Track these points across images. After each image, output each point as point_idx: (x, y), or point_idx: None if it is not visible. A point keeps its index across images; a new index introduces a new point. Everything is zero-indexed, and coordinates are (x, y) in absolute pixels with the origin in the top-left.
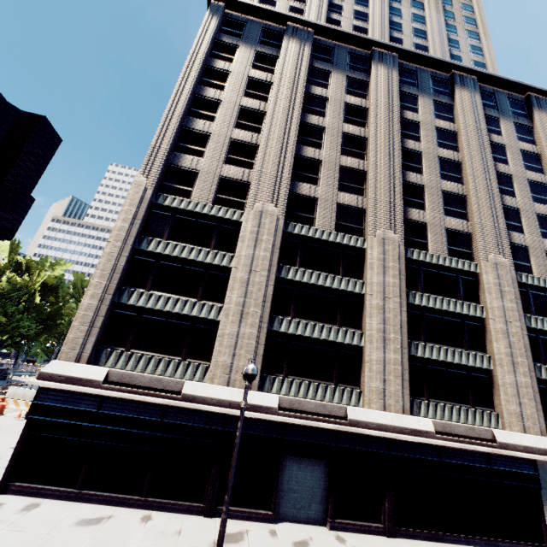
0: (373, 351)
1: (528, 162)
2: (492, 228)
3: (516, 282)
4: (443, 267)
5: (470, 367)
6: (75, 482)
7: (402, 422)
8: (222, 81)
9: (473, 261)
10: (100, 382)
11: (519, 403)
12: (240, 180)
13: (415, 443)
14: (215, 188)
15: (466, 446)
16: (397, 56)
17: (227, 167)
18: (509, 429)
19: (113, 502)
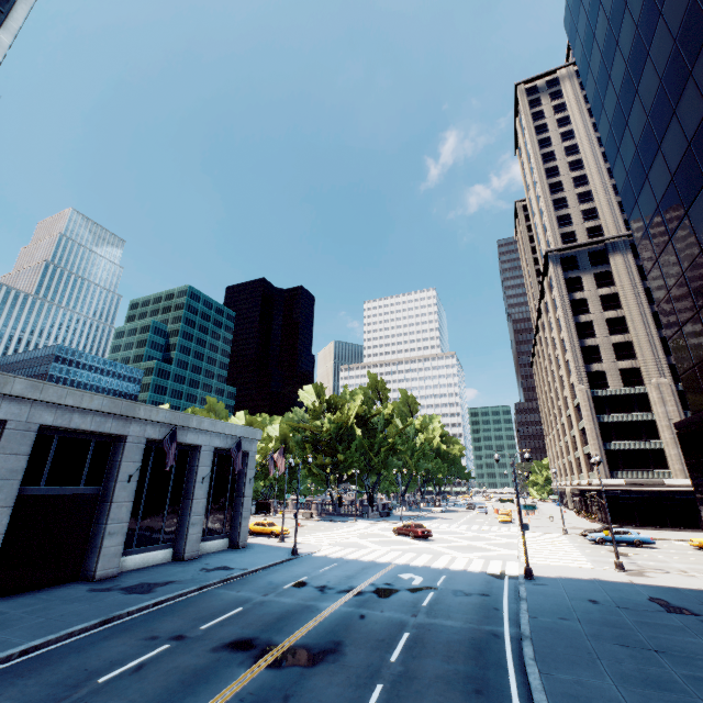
0: None
1: None
2: None
3: None
4: None
5: None
6: (635, 523)
7: None
8: (584, 306)
9: None
10: (624, 484)
11: None
12: (631, 367)
13: None
14: (620, 377)
15: None
16: None
17: (619, 362)
18: None
19: (657, 529)
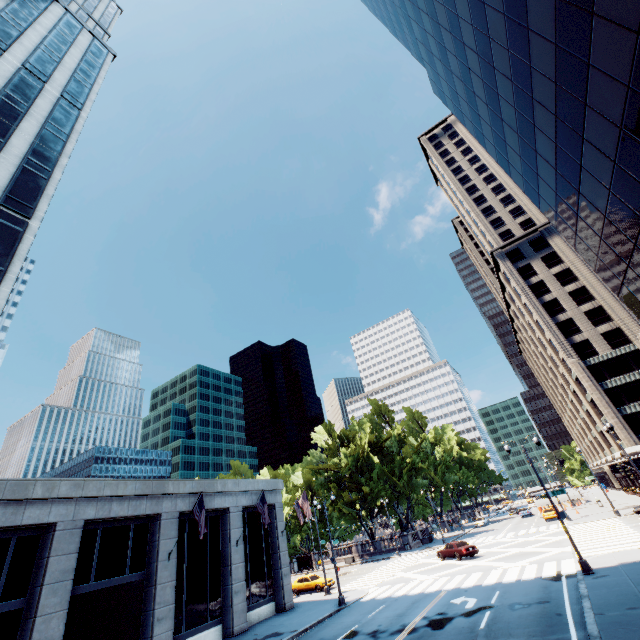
0: None
1: None
2: None
3: None
4: None
5: None
6: None
7: None
8: (543, 287)
9: None
10: None
11: None
12: (611, 329)
13: None
14: (605, 341)
15: None
16: None
17: (598, 327)
18: None
19: None
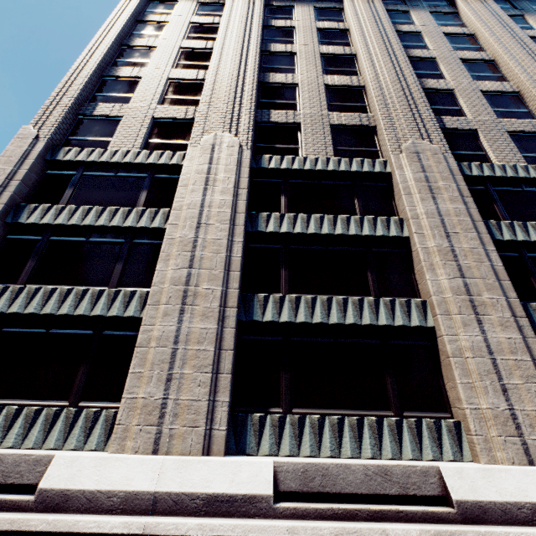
0: (459, 331)
1: None
2: None
3: None
4: (527, 182)
5: None
6: None
7: None
8: (158, 32)
9: None
10: None
11: None
12: (183, 120)
13: None
14: (145, 132)
15: None
16: None
17: (163, 107)
18: None
19: None
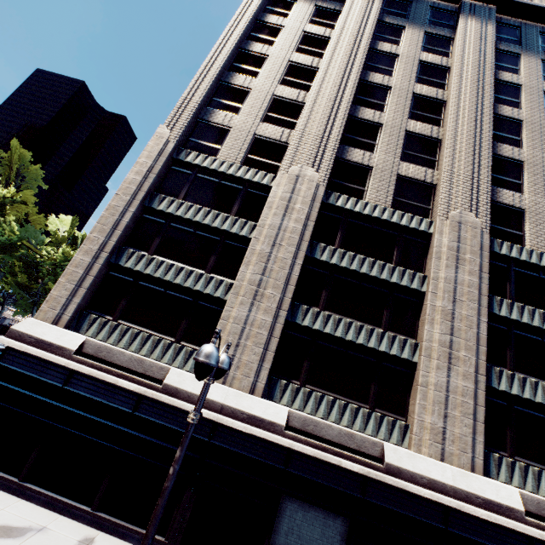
0: (432, 371)
1: None
2: None
3: None
4: None
5: None
6: (21, 470)
7: (470, 485)
8: (273, 36)
9: None
10: (71, 352)
11: None
12: (278, 141)
13: (489, 521)
14: (247, 147)
15: None
16: (495, 9)
17: (264, 125)
18: None
19: (56, 508)
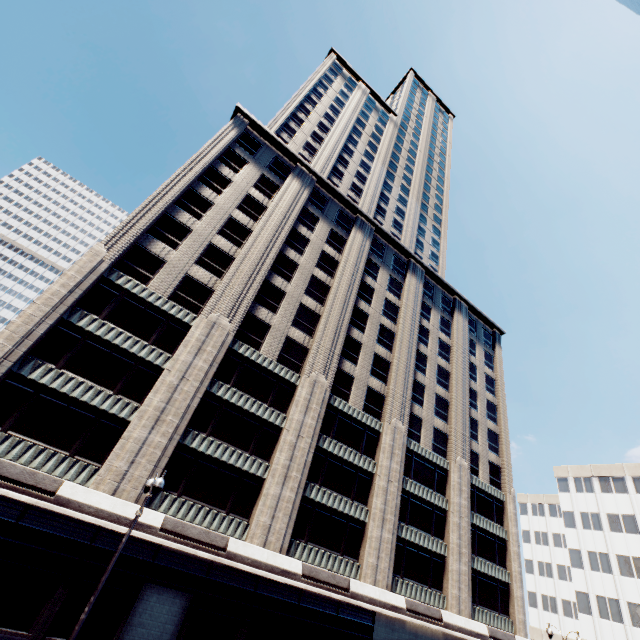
0: (273, 486)
1: (442, 350)
2: (401, 396)
3: (406, 447)
4: (356, 420)
5: (350, 517)
6: None
7: (276, 561)
8: (222, 186)
9: (381, 420)
10: None
11: (378, 557)
12: (205, 284)
13: (282, 584)
14: (177, 284)
15: (323, 591)
16: (374, 230)
17: (197, 267)
18: (364, 580)
19: None
